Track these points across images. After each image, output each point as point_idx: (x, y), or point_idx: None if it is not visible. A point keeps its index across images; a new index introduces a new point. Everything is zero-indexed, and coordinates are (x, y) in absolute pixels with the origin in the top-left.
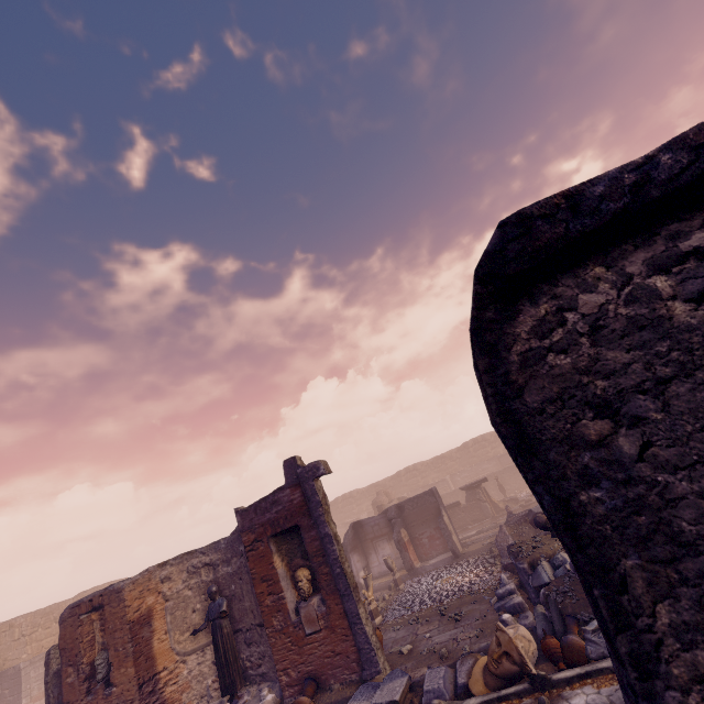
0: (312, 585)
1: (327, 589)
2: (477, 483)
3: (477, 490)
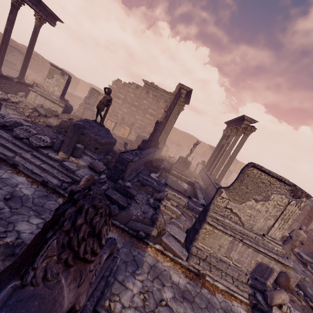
0: None
1: None
2: None
3: None
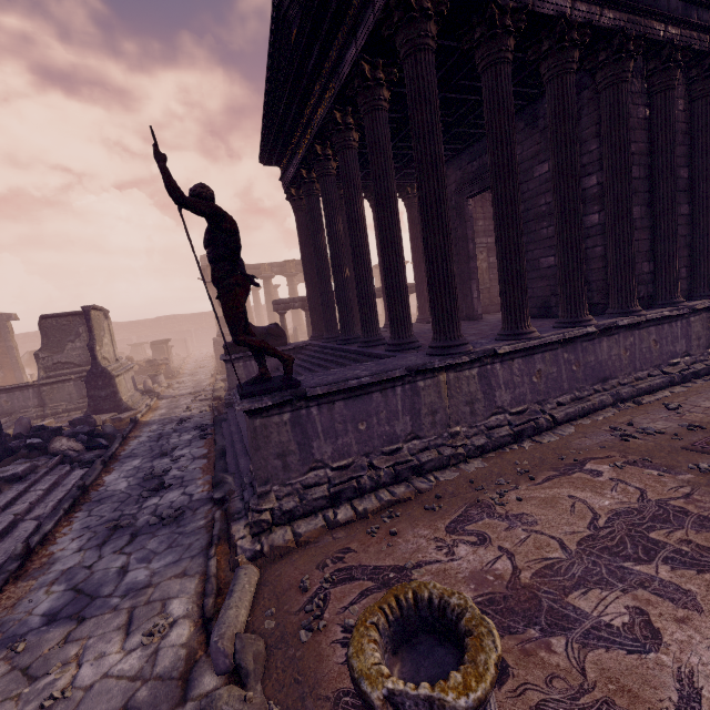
0: None
1: (6, 368)
2: (140, 344)
3: (139, 348)
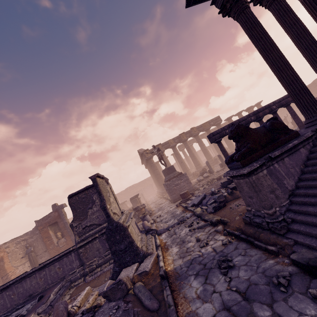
0: (62, 236)
1: (66, 235)
2: (123, 202)
3: (123, 204)
